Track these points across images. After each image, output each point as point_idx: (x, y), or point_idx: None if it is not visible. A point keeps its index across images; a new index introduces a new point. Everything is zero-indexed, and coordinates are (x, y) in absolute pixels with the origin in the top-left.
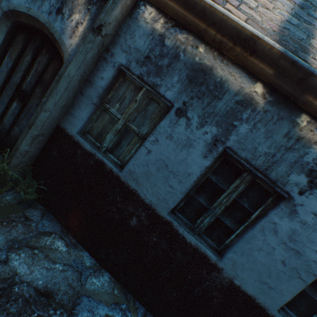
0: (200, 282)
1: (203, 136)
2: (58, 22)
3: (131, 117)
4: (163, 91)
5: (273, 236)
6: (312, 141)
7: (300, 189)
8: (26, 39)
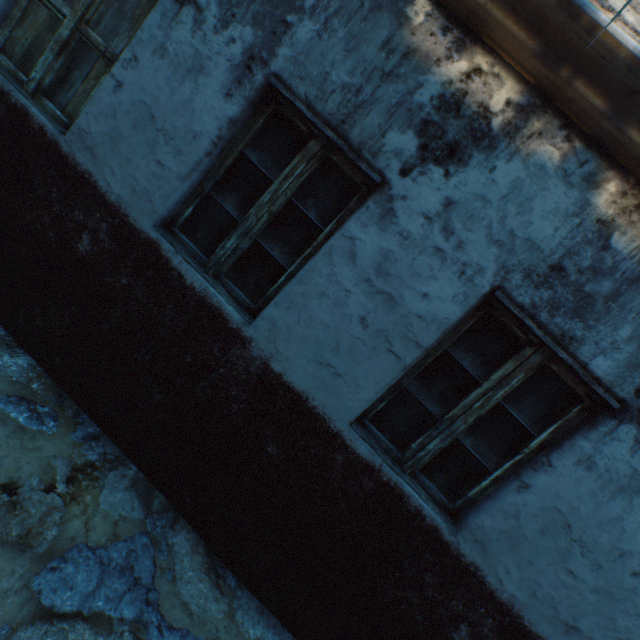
0: (209, 369)
1: (227, 49)
2: None
3: (91, 14)
4: None
5: (349, 265)
6: (432, 58)
7: (405, 164)
8: None
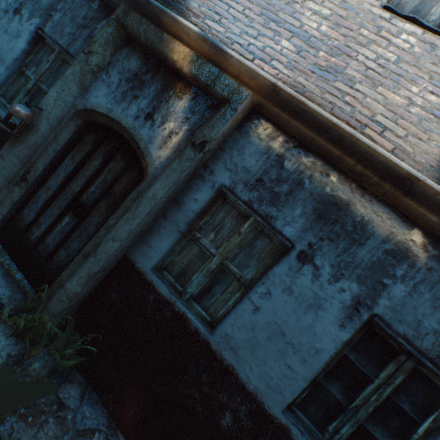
0: None
1: (338, 294)
2: (146, 128)
3: (230, 254)
4: (279, 225)
5: None
6: None
7: None
8: (97, 140)
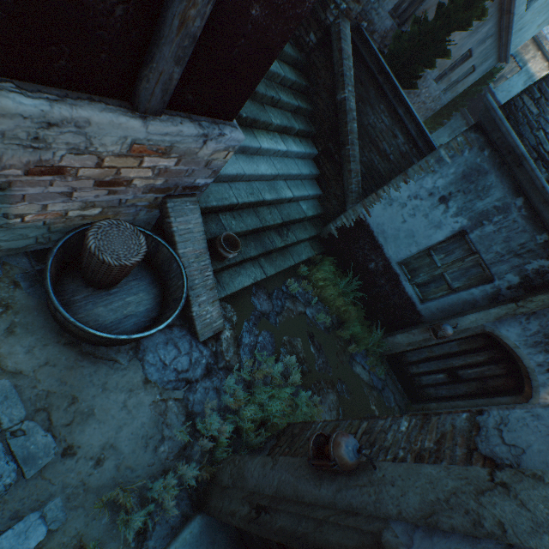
0: None
1: None
2: (543, 375)
3: None
4: None
5: None
6: None
7: None
8: (486, 345)
